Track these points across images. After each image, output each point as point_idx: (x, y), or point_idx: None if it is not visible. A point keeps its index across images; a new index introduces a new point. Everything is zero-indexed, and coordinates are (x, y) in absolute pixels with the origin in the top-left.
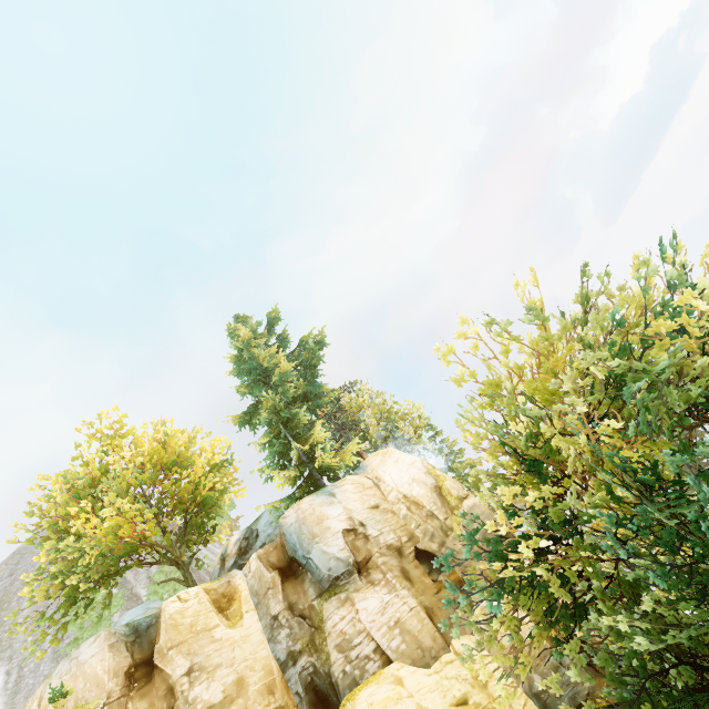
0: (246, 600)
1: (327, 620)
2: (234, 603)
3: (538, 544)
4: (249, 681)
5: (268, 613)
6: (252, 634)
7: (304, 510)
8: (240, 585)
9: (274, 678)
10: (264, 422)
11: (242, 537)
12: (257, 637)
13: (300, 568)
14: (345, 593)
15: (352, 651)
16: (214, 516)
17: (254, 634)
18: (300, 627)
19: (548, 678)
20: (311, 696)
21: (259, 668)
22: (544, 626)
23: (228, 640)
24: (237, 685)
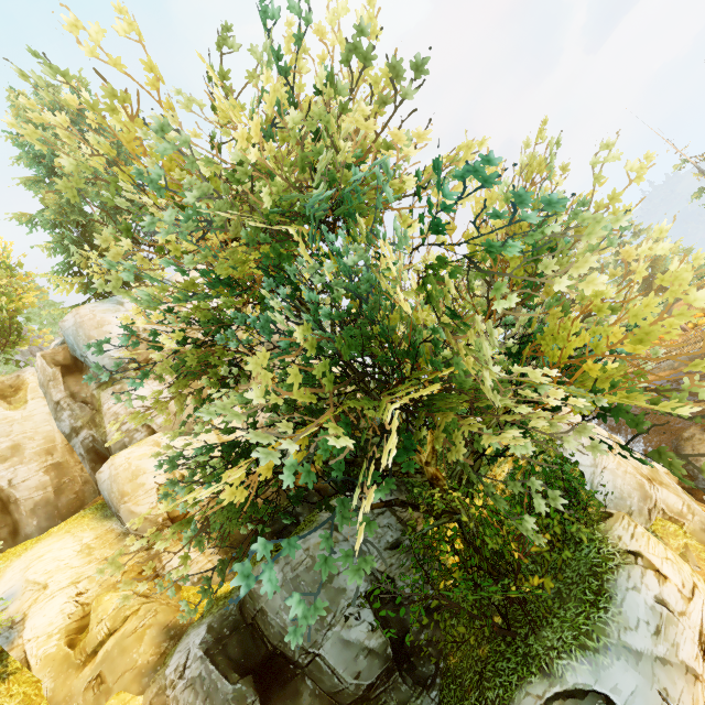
0: (33, 391)
1: (103, 405)
2: (20, 392)
3: (182, 337)
4: (27, 447)
5: (52, 400)
6: (36, 415)
7: (83, 315)
8: (29, 379)
9: (55, 445)
10: (46, 223)
11: (60, 343)
12: (42, 417)
13: (84, 366)
14: (120, 385)
15: (124, 426)
16: (17, 321)
17: (38, 415)
18: (82, 410)
19: (176, 431)
20: (93, 456)
21: (40, 438)
22: (200, 400)
23: (7, 419)
24: (12, 449)
